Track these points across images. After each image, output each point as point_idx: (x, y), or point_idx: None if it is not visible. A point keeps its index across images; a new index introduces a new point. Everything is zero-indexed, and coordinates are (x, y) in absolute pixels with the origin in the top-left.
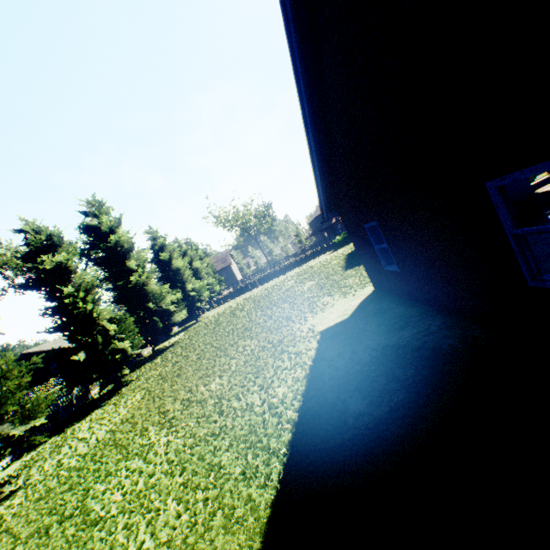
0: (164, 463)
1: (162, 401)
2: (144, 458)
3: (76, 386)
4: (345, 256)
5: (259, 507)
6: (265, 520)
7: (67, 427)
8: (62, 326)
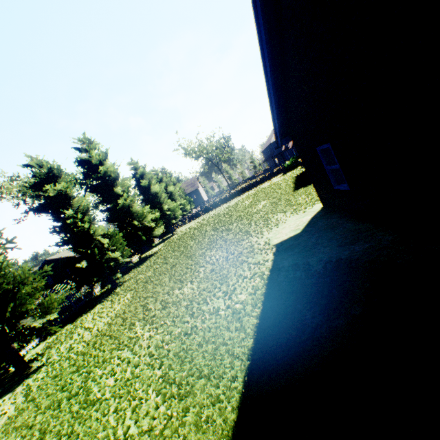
0: (147, 356)
1: (146, 301)
2: (131, 350)
3: (83, 286)
4: (294, 178)
5: (227, 409)
6: (232, 424)
7: (77, 317)
8: (67, 241)
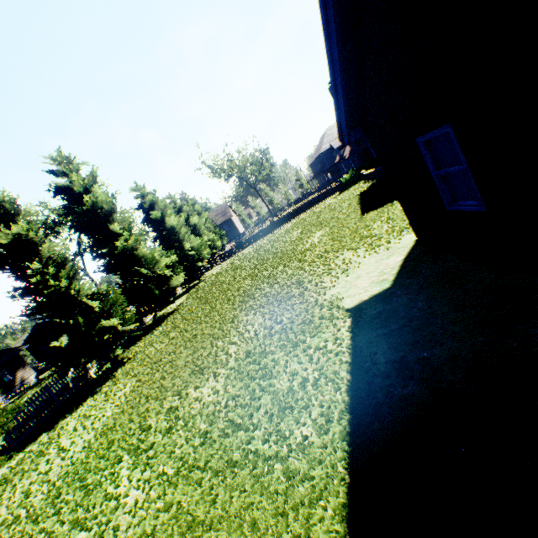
0: None
1: (146, 407)
2: (100, 537)
3: (69, 370)
4: (357, 197)
5: None
6: None
7: (59, 420)
8: (37, 309)
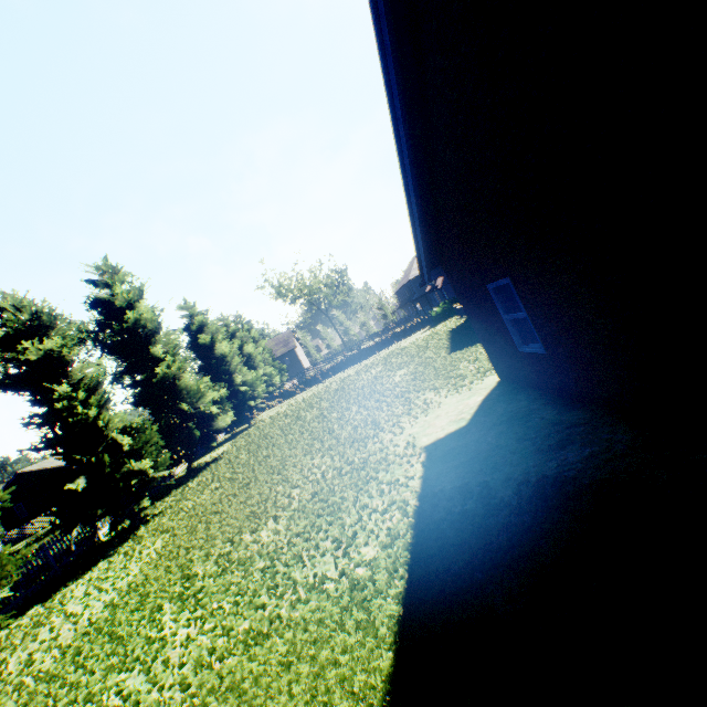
0: (176, 688)
1: (189, 557)
2: (147, 671)
3: (75, 525)
4: (447, 334)
5: None
6: None
7: (57, 589)
8: (53, 441)
